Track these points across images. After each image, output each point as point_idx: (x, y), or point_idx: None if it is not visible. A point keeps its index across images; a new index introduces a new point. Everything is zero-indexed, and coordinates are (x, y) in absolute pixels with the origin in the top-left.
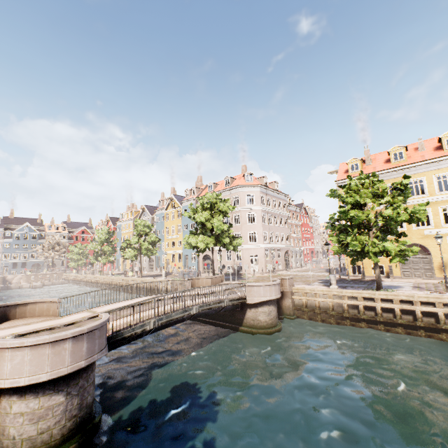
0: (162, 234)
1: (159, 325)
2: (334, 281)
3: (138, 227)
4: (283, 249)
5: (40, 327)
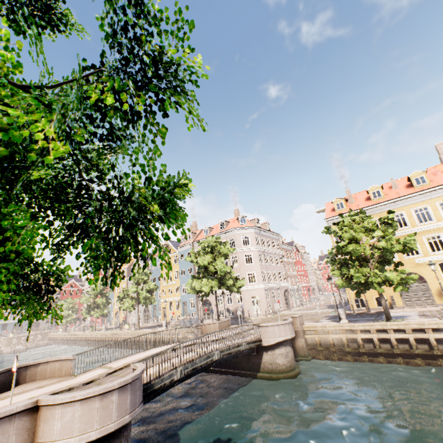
0: (158, 281)
1: (185, 374)
2: (343, 315)
3: (136, 276)
4: (281, 288)
5: (58, 389)
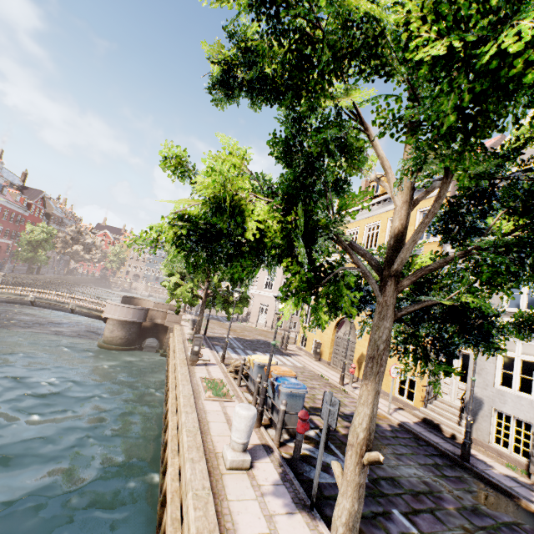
0: None
1: None
2: (190, 325)
3: None
4: None
5: None
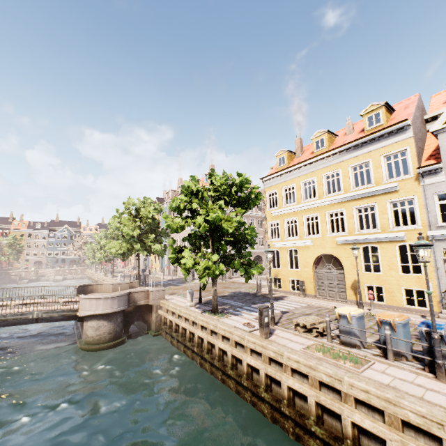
0: None
1: None
2: (189, 297)
3: (111, 231)
4: (251, 253)
5: None
